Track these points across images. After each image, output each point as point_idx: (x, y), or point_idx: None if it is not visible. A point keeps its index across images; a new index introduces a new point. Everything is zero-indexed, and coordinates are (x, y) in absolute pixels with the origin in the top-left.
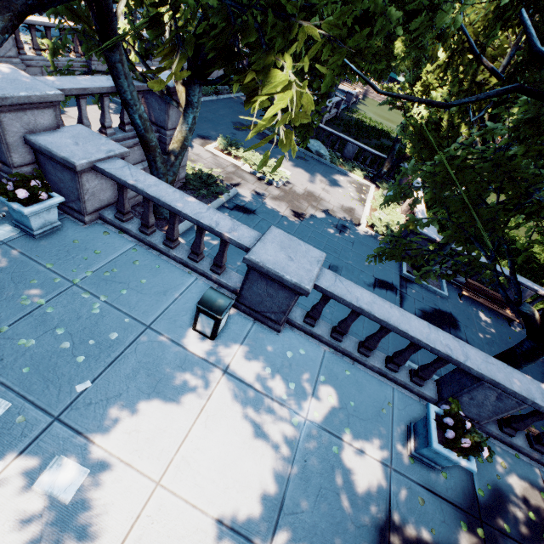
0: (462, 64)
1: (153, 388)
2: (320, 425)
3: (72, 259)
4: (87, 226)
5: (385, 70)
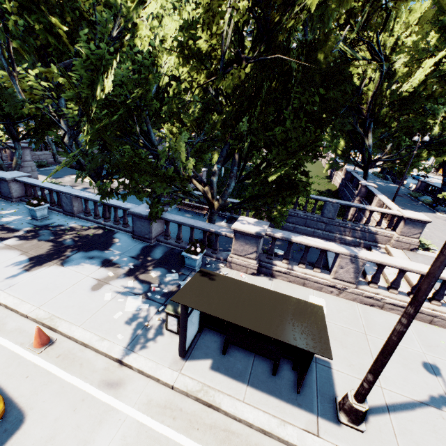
0: None
1: None
2: (3, 214)
3: None
4: None
5: None
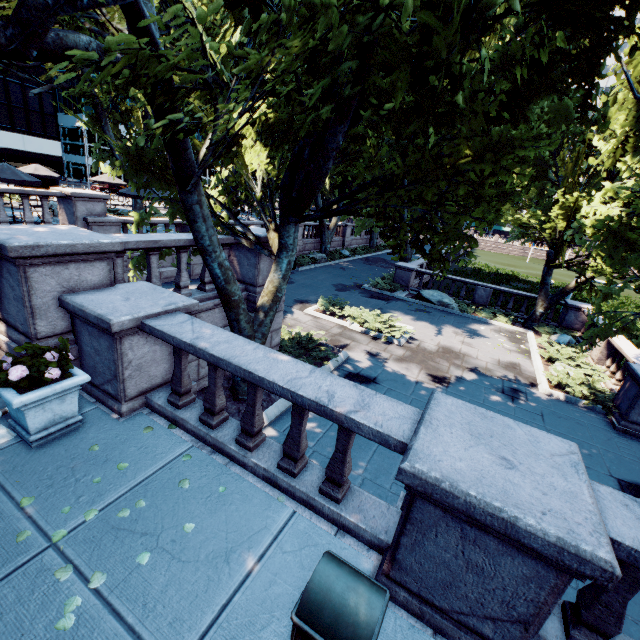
0: None
1: None
2: None
3: (73, 484)
4: (124, 419)
5: (495, 215)
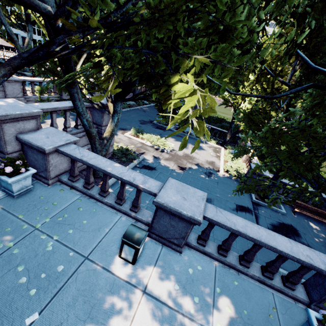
0: (264, 80)
1: (88, 314)
2: None
3: (37, 210)
4: (50, 186)
5: (218, 89)
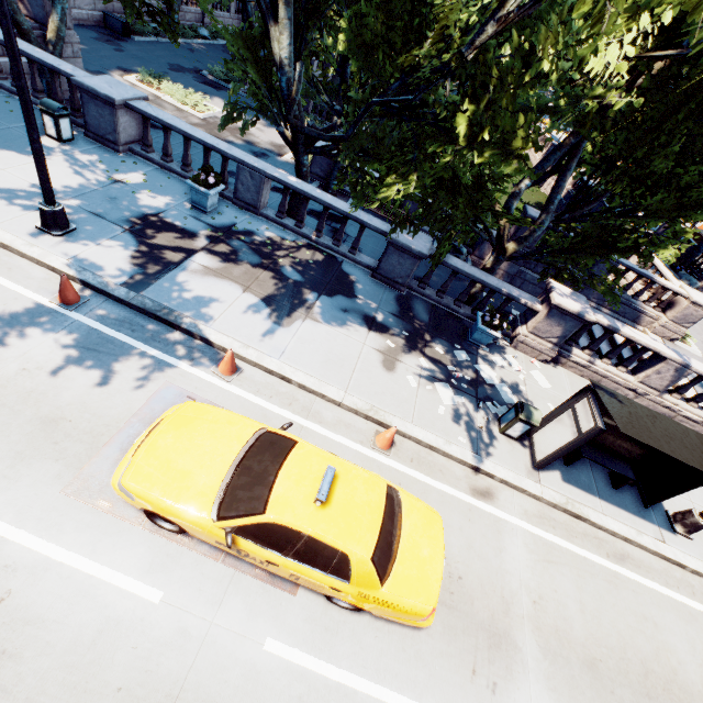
0: None
1: (8, 147)
2: (129, 185)
3: None
4: None
5: None
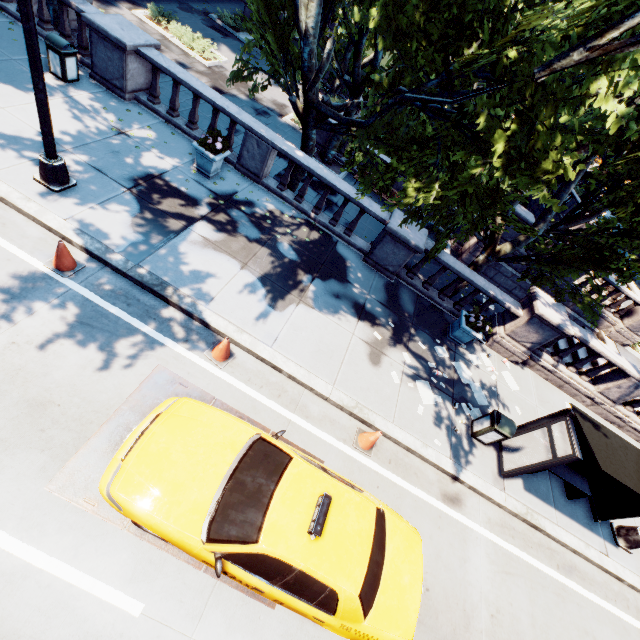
0: None
1: (9, 82)
2: (133, 138)
3: None
4: None
5: None
